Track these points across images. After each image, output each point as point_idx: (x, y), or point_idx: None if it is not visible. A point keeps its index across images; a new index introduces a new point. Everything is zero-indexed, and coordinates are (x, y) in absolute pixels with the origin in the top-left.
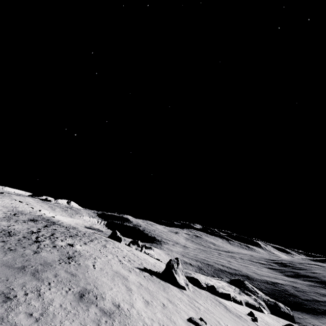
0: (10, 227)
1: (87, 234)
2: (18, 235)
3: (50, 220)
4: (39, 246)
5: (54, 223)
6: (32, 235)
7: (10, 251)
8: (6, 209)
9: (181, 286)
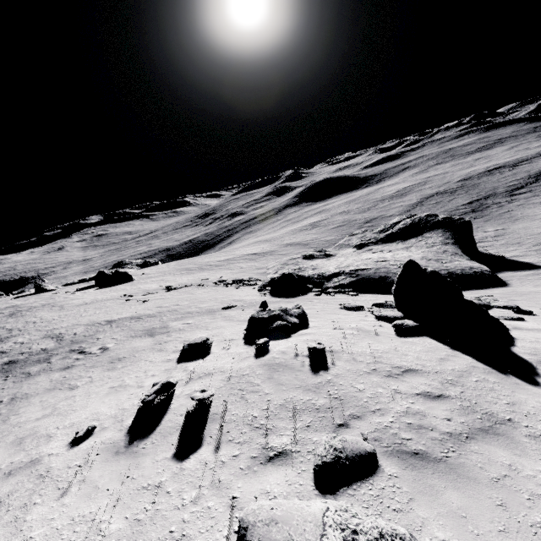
0: None
1: None
2: None
3: None
4: None
5: None
6: None
7: None
8: None
9: (52, 290)
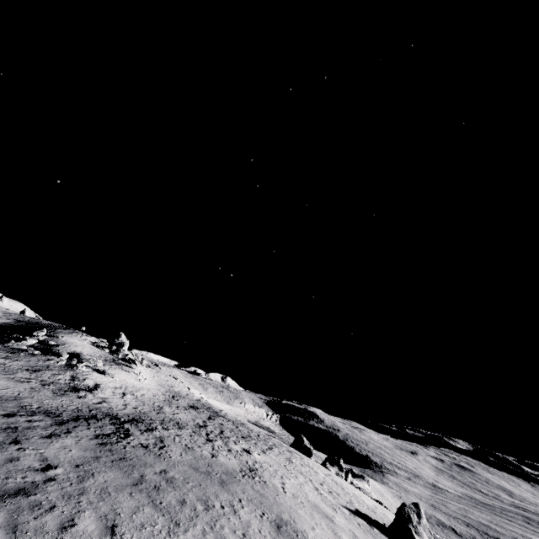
0: (175, 415)
1: (262, 437)
2: (187, 427)
3: (211, 409)
4: (214, 448)
5: (217, 414)
6: (201, 430)
7: (189, 449)
8: (164, 388)
9: None
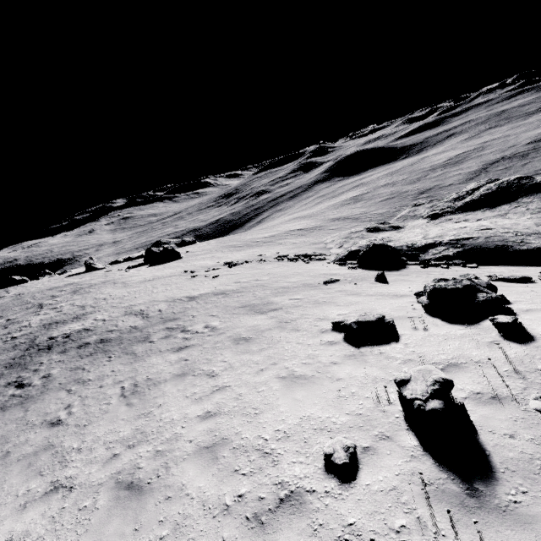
0: None
1: None
2: None
3: None
4: None
5: None
6: None
7: None
8: None
9: (101, 268)
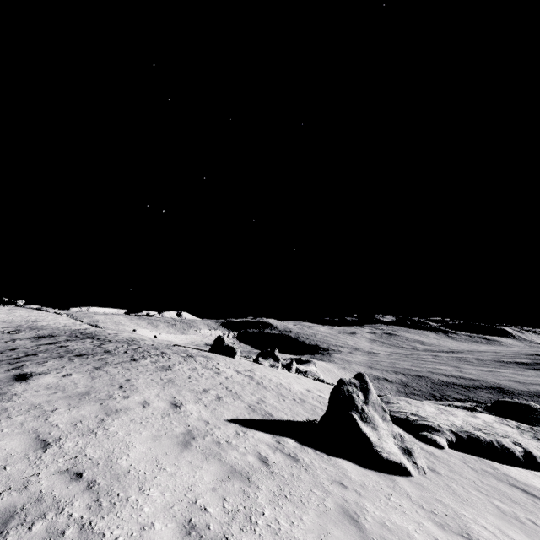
0: None
1: (146, 348)
2: None
3: (89, 334)
4: None
5: (87, 338)
6: None
7: None
8: (6, 324)
9: (390, 462)
